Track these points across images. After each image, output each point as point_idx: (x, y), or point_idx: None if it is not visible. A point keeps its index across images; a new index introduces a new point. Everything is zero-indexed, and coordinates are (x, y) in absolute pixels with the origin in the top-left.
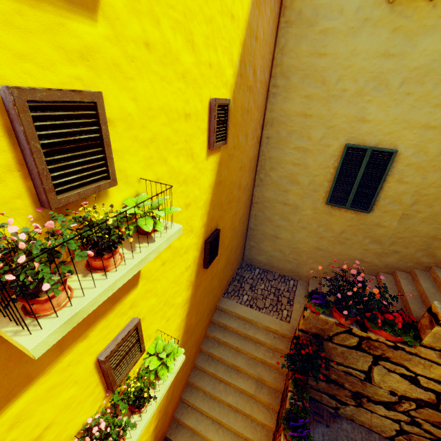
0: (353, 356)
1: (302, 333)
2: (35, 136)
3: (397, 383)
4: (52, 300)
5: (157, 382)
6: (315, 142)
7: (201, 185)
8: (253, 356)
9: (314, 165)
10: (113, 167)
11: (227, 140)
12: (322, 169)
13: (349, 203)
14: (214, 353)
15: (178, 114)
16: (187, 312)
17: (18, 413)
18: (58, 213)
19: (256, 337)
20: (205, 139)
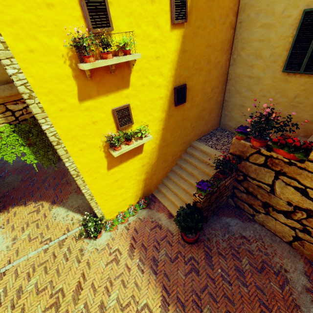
0: (262, 172)
1: (231, 156)
2: (85, 5)
3: (292, 195)
4: (90, 58)
5: (138, 140)
6: (278, 15)
7: (168, 48)
8: (203, 170)
9: (275, 38)
10: (111, 22)
11: (187, 19)
12: (281, 40)
13: (302, 68)
14: (182, 165)
15: (146, 1)
16: (162, 127)
17: (88, 107)
18: (95, 38)
19: (208, 161)
20: (168, 18)
